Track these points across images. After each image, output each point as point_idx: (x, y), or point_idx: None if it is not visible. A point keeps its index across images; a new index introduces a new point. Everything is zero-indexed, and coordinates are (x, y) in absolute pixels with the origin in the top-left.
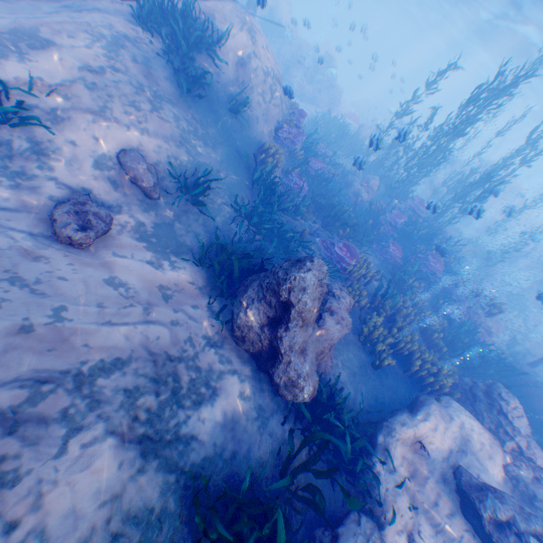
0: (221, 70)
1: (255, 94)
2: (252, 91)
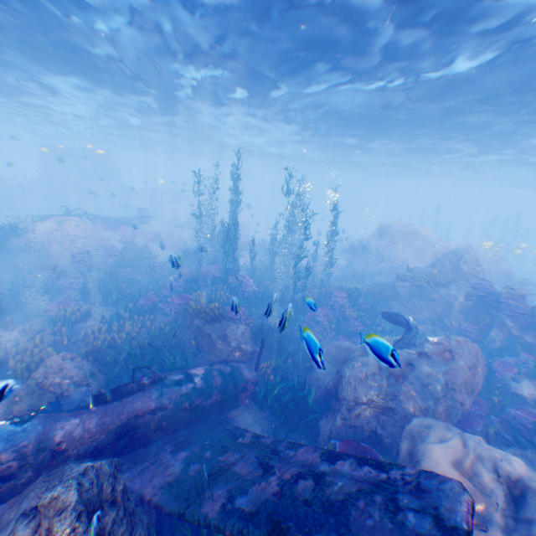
0: (33, 241)
1: (56, 245)
2: (53, 244)
